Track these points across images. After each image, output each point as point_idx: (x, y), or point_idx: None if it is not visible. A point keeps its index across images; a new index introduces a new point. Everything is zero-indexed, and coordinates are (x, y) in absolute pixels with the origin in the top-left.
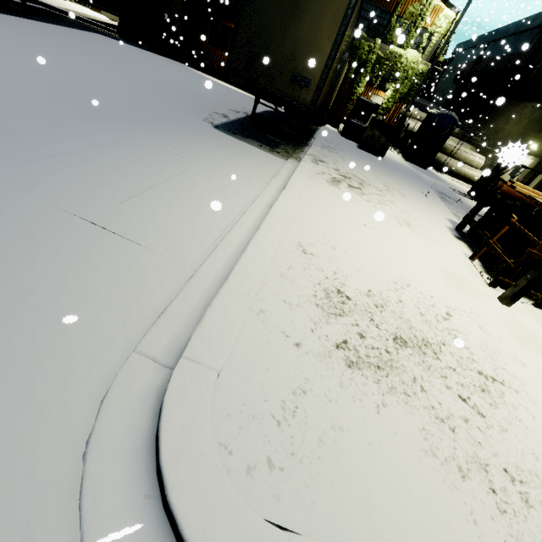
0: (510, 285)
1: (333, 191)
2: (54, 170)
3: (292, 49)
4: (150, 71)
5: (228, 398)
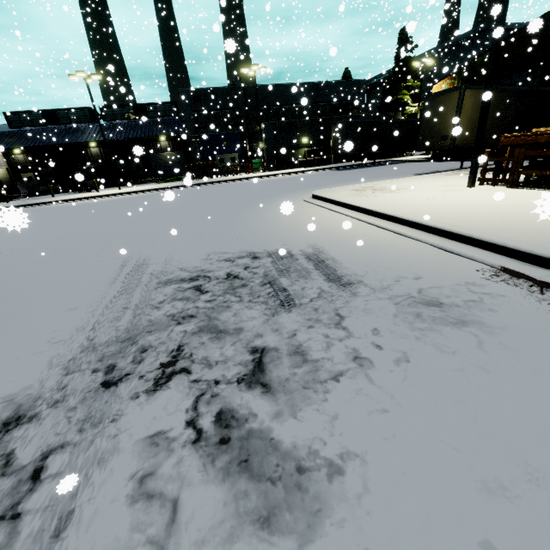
0: (485, 180)
1: (438, 176)
2: (335, 185)
3: (439, 128)
4: (414, 167)
5: (326, 190)
